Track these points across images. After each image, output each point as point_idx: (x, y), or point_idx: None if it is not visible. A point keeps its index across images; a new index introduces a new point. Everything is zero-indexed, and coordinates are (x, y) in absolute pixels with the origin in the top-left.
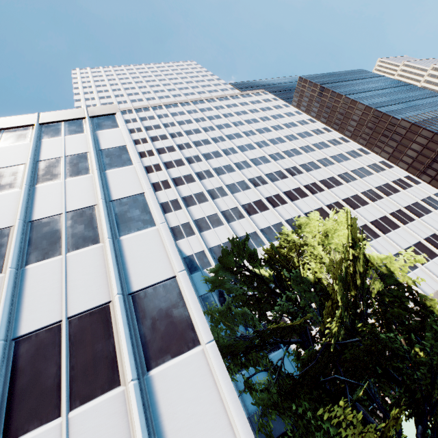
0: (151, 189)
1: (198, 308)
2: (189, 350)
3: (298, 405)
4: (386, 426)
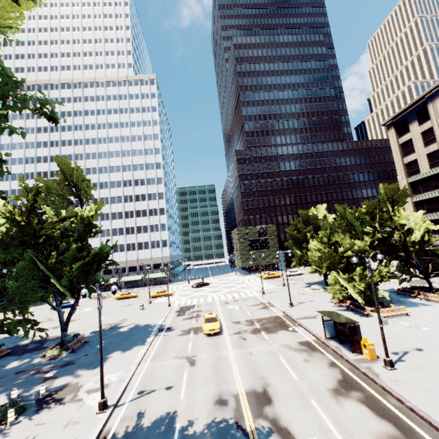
0: None
1: None
2: None
3: None
4: None
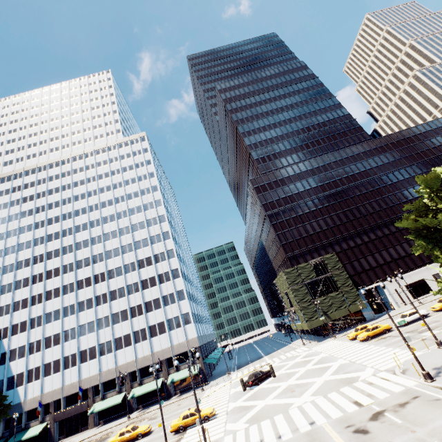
0: None
1: None
2: None
3: None
4: None
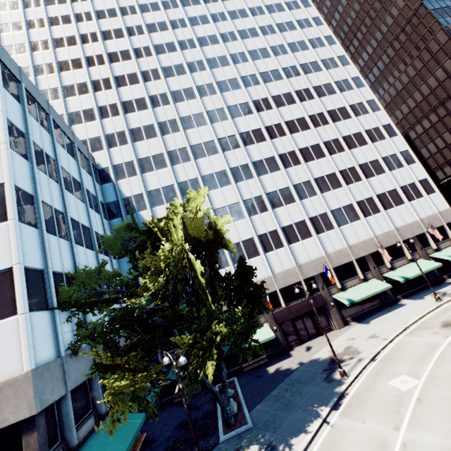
0: (9, 181)
1: (21, 293)
2: (10, 317)
3: (96, 341)
4: (129, 359)
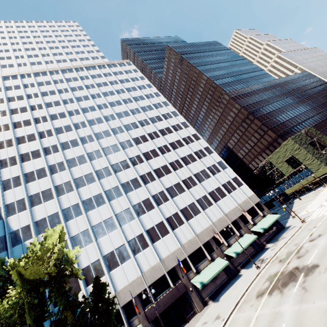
0: None
1: None
2: None
3: None
4: None
